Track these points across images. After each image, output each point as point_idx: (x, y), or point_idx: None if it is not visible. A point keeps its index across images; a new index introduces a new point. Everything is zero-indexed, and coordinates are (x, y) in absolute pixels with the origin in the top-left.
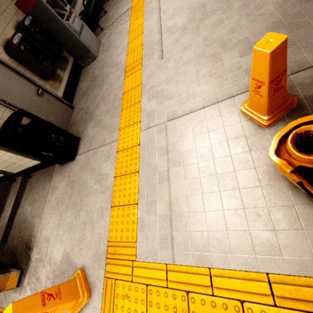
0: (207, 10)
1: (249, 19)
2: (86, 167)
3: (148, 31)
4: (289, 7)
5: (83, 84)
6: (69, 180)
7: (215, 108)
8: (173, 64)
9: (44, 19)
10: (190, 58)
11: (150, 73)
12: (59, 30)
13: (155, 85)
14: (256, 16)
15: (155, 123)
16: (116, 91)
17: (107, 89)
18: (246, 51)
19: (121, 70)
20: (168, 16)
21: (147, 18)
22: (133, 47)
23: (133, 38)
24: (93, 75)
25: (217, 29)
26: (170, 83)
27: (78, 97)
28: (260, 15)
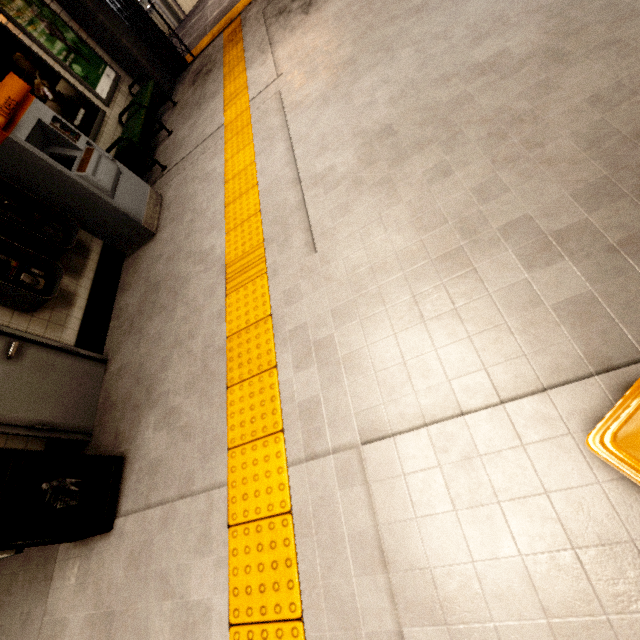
0: (403, 142)
1: (519, 171)
2: (145, 567)
3: (269, 180)
4: (619, 147)
5: (129, 298)
6: (97, 603)
7: (500, 420)
8: (346, 269)
9: (25, 175)
10: (386, 257)
11: (291, 287)
12: (64, 191)
13: (309, 324)
14: (535, 165)
15: (327, 443)
16: (210, 328)
17: (187, 320)
18: (538, 252)
19: (215, 272)
20: (311, 149)
21: (264, 151)
22: (240, 216)
23: (236, 194)
24: (151, 277)
25: (441, 189)
26: (347, 322)
27: (117, 332)
28: (546, 162)
